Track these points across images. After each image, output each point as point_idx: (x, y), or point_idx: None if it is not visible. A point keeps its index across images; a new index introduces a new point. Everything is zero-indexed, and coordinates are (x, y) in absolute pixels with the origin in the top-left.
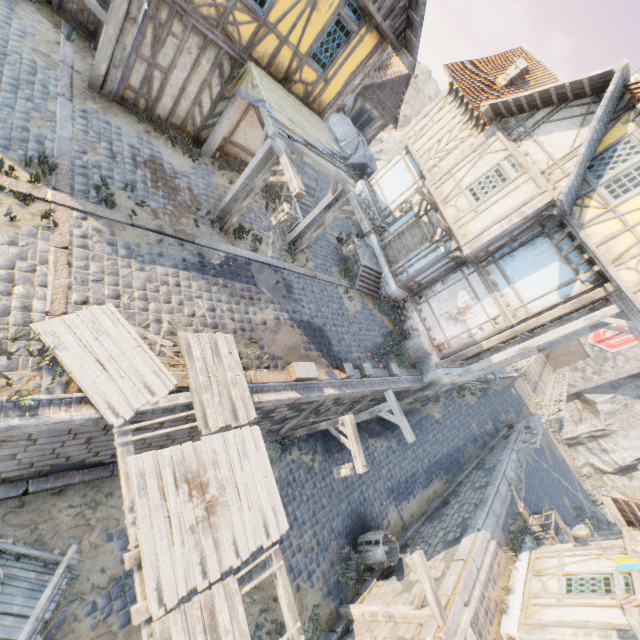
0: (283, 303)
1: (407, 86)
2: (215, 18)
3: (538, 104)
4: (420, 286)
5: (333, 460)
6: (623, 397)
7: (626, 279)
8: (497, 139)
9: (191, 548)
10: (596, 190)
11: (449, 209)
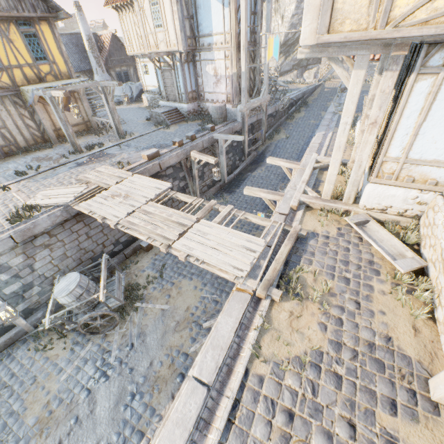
0: (129, 150)
1: (119, 40)
2: None
3: None
4: (196, 92)
5: (237, 193)
6: None
7: None
8: None
9: (123, 205)
10: None
11: (161, 46)
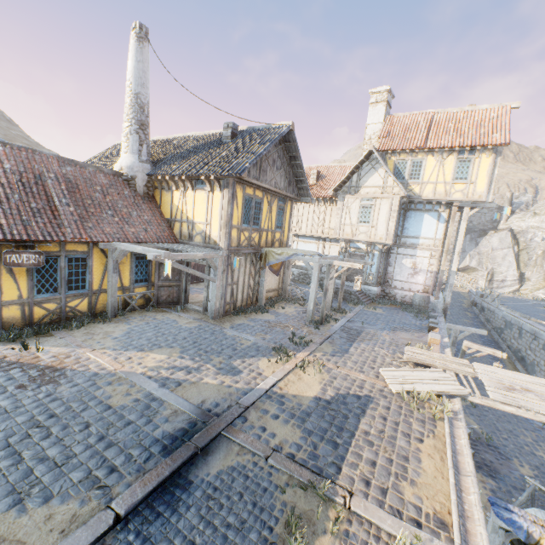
0: (377, 328)
1: None
2: (247, 243)
3: (350, 176)
4: (381, 277)
5: None
6: (472, 251)
7: (458, 196)
8: (348, 198)
9: None
10: (408, 182)
11: (360, 236)
